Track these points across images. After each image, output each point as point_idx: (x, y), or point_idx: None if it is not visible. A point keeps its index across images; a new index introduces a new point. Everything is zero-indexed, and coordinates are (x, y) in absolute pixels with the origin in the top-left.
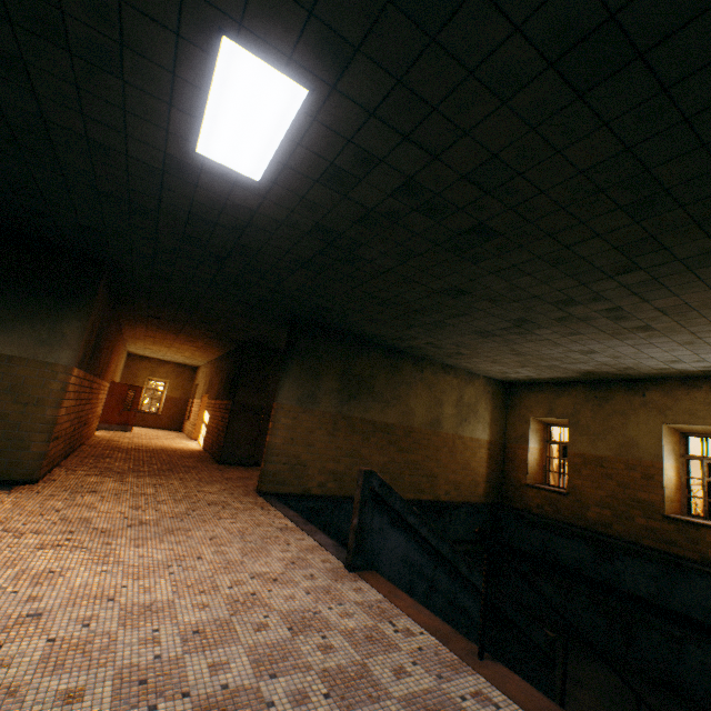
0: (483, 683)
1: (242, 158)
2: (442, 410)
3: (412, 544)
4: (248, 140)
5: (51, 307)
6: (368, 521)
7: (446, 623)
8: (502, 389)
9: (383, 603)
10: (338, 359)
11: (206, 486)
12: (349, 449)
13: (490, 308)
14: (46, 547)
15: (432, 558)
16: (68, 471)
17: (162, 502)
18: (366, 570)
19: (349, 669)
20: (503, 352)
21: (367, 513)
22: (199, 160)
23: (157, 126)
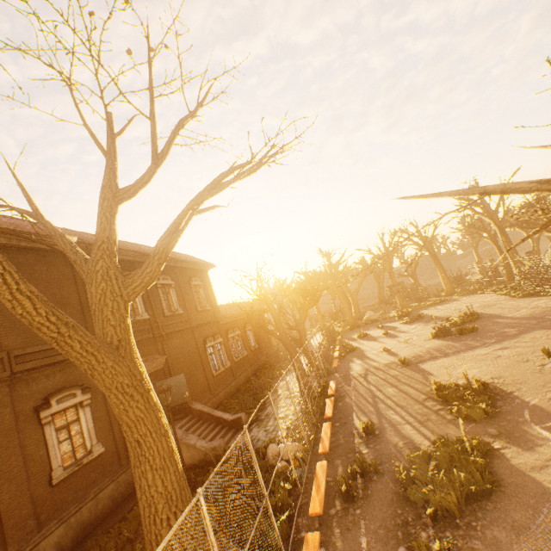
0: None
1: None
2: None
3: None
4: None
5: None
6: None
7: None
8: None
9: None
10: None
11: None
12: None
13: None
14: None
15: None
16: None
17: None
18: None
19: None
20: None
21: None
22: None
23: None
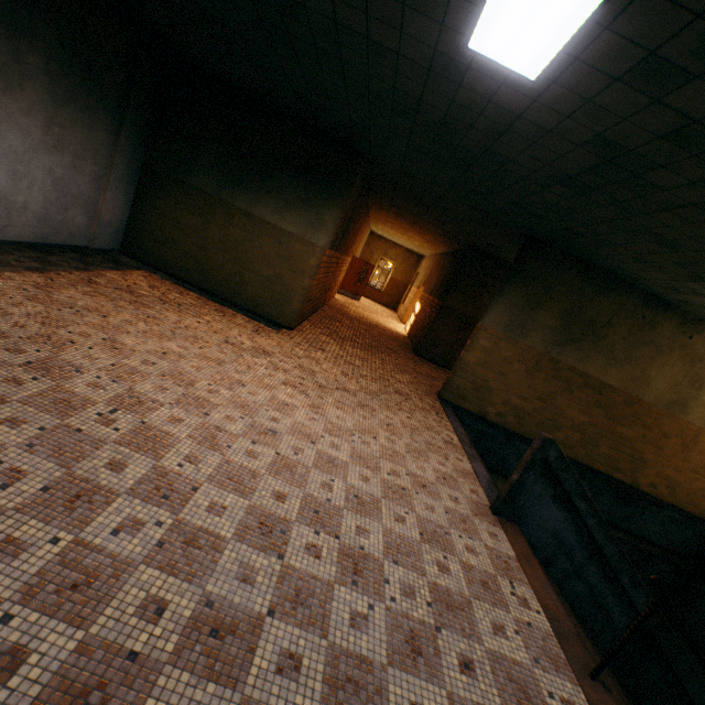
0: (580, 699)
1: (520, 51)
2: (697, 394)
3: (570, 526)
4: (533, 28)
5: (320, 195)
6: (528, 483)
7: (569, 620)
8: None
9: (511, 561)
10: (569, 293)
11: (398, 373)
12: (543, 393)
13: None
14: (287, 384)
15: (589, 549)
16: (311, 326)
17: (363, 377)
18: (508, 520)
19: (454, 596)
20: None
21: (529, 476)
22: (468, 56)
23: (432, 19)
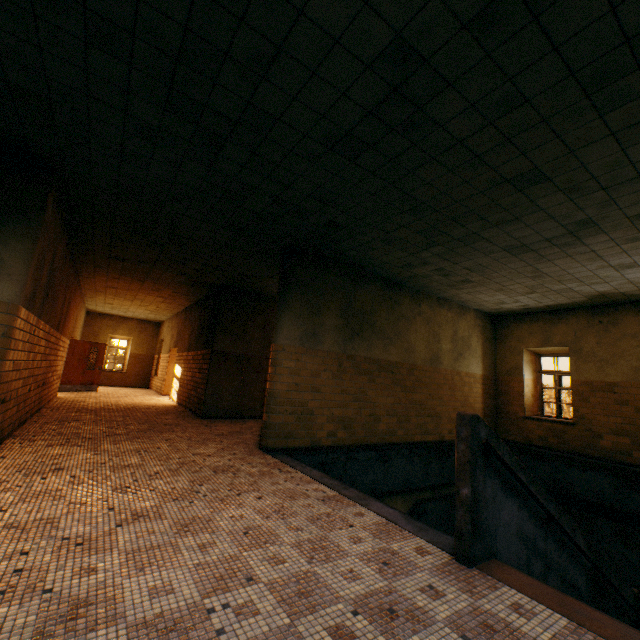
0: None
1: None
2: (440, 345)
3: (524, 512)
4: None
5: None
6: (480, 489)
7: None
8: (490, 322)
9: (584, 637)
10: (338, 292)
11: (199, 446)
12: (356, 392)
13: (557, 205)
14: None
15: (542, 526)
16: (23, 443)
17: (155, 476)
18: (485, 561)
19: None
20: (520, 275)
21: (478, 478)
22: None
23: None
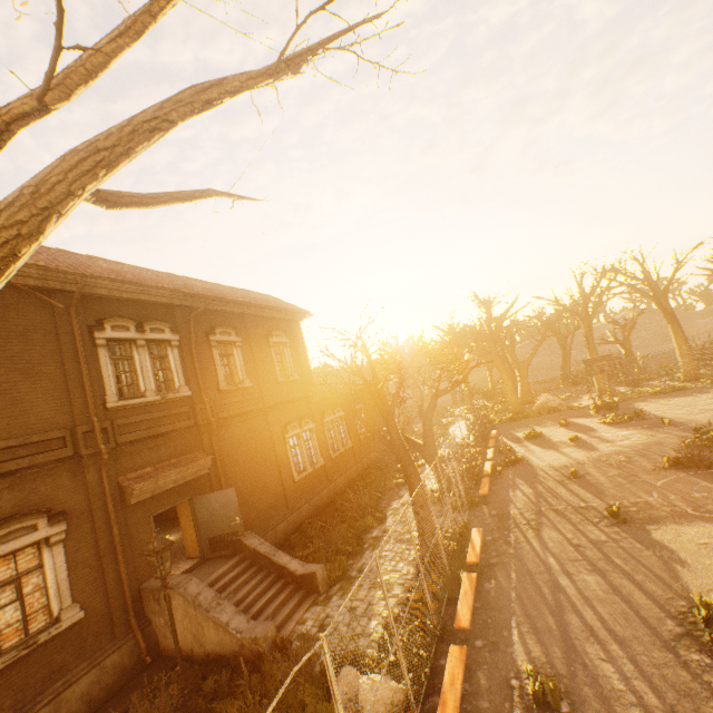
0: None
1: None
2: None
3: None
4: None
5: None
6: None
7: None
8: None
9: None
10: None
11: None
12: None
13: None
14: None
15: None
16: None
17: None
18: None
19: None
20: None
21: None
22: None
23: None
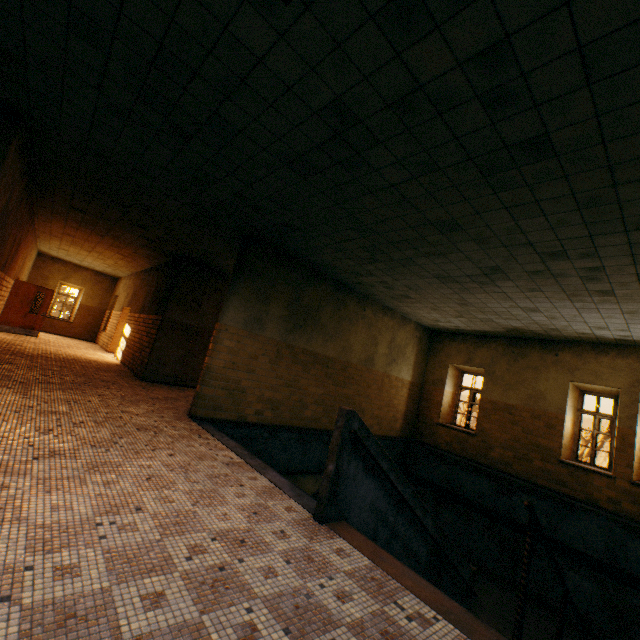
0: None
1: None
2: (377, 349)
3: (381, 491)
4: None
5: None
6: (344, 467)
7: (451, 599)
8: (427, 335)
9: (375, 572)
10: (289, 285)
11: (130, 405)
12: (289, 379)
13: (472, 250)
14: None
15: (396, 504)
16: None
17: (80, 425)
18: (336, 521)
19: None
20: (450, 300)
21: (344, 459)
22: None
23: None
